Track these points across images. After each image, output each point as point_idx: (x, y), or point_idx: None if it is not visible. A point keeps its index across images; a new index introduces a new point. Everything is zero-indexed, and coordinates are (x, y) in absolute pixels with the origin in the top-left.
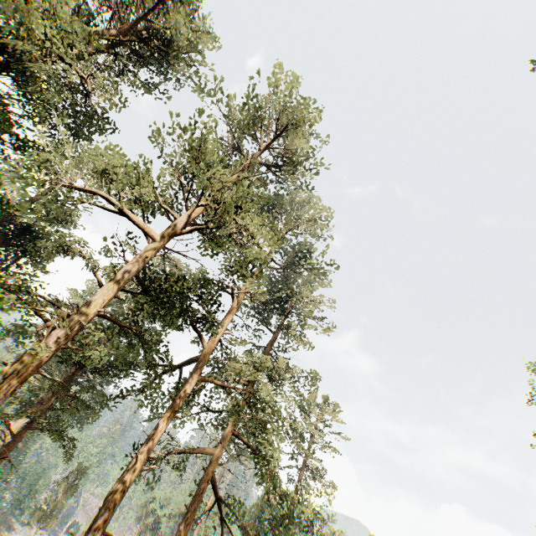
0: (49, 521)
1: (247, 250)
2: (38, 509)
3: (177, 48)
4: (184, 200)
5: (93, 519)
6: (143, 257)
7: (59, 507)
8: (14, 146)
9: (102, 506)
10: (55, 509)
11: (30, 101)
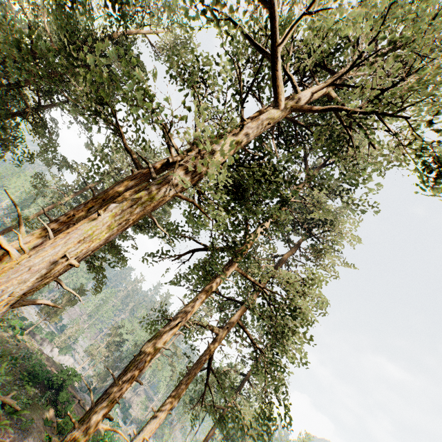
0: (53, 317)
1: None
2: (47, 307)
3: None
4: (285, 80)
5: (128, 365)
6: (264, 122)
7: (61, 310)
8: None
9: (138, 356)
10: (58, 311)
11: None
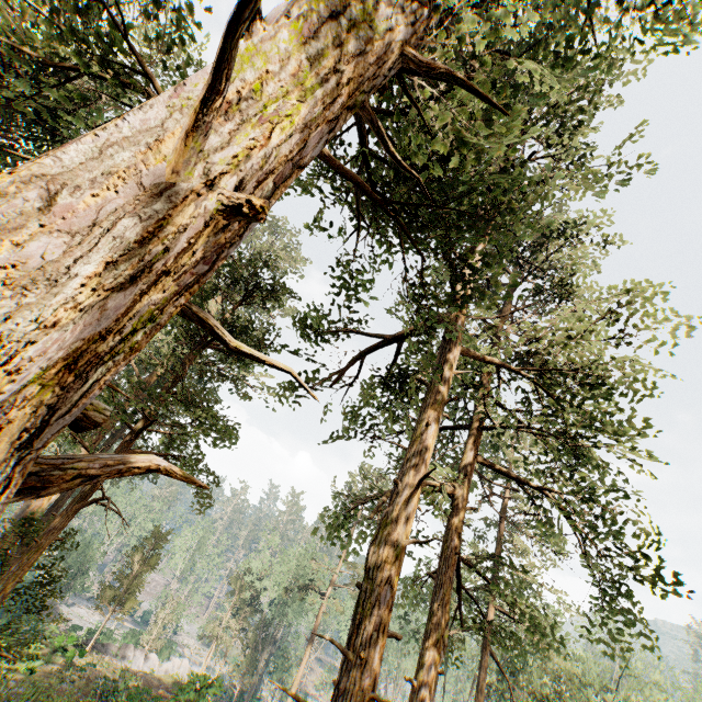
0: (126, 603)
1: None
2: (108, 589)
3: None
4: None
5: (356, 609)
6: None
7: (136, 584)
8: None
9: (367, 581)
10: (131, 588)
11: None
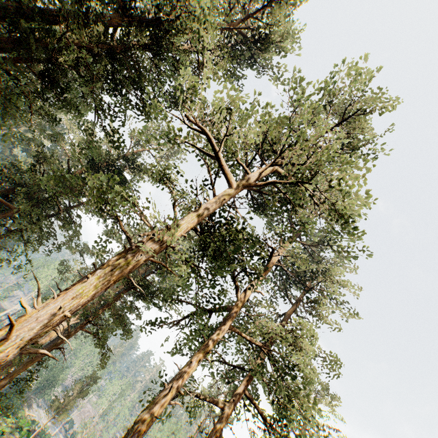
0: (61, 414)
1: (353, 201)
2: (57, 400)
3: (268, 45)
4: (247, 165)
5: None
6: (221, 199)
7: (71, 404)
8: (140, 97)
9: (131, 428)
10: (68, 405)
11: (165, 62)
